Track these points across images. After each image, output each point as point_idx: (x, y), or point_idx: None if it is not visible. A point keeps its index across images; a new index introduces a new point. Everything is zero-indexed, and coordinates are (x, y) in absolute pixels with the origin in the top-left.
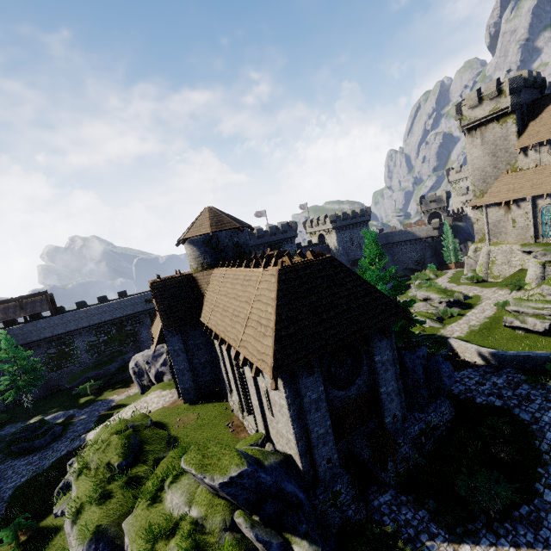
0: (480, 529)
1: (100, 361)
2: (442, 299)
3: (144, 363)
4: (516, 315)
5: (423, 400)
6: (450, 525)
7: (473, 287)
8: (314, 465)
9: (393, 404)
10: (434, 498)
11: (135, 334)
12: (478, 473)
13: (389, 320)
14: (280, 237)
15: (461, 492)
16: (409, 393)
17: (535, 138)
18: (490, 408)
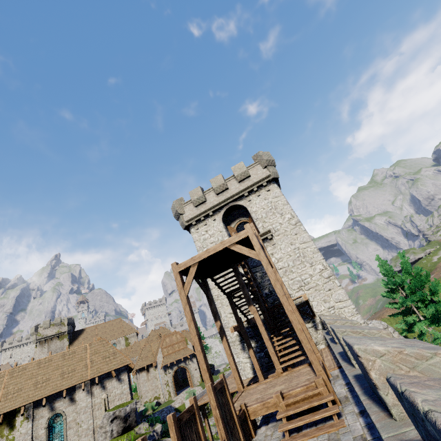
0: None
1: None
2: None
3: None
4: None
5: None
6: None
7: None
8: None
9: None
10: None
11: None
12: None
13: None
14: None
15: None
16: None
17: None
18: None
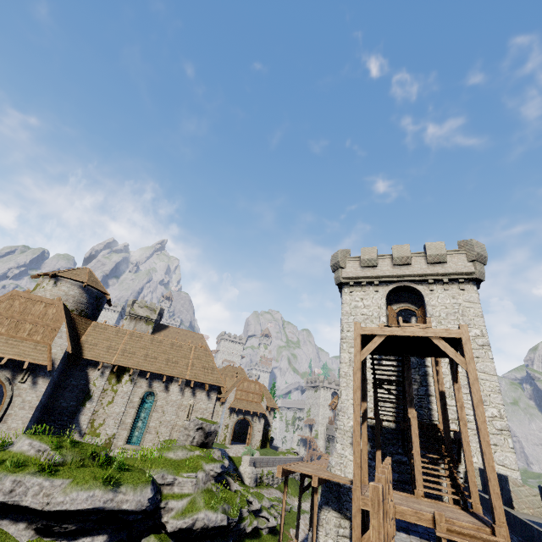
0: None
1: None
2: None
3: None
4: None
5: None
6: None
7: None
8: None
9: None
10: None
11: None
12: None
13: None
14: None
15: None
16: None
17: None
18: None
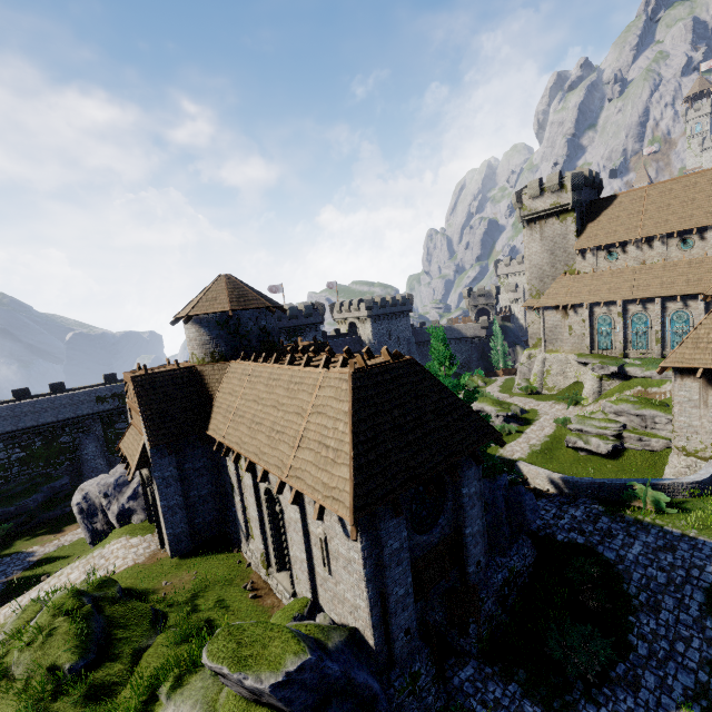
0: (579, 699)
1: (10, 491)
2: (500, 412)
3: (98, 496)
4: (580, 434)
5: (505, 541)
6: (546, 699)
7: (528, 400)
8: (389, 639)
9: (478, 548)
10: (523, 666)
11: (75, 449)
12: (570, 629)
13: (481, 443)
14: (302, 321)
15: (554, 655)
16: (488, 533)
17: (594, 241)
18: (573, 547)
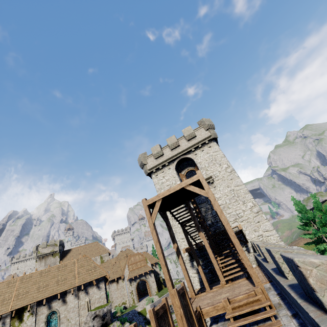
0: None
1: None
2: None
3: None
4: None
5: None
6: None
7: None
8: None
9: None
10: None
11: None
12: None
13: None
14: None
15: None
16: None
17: None
18: None
